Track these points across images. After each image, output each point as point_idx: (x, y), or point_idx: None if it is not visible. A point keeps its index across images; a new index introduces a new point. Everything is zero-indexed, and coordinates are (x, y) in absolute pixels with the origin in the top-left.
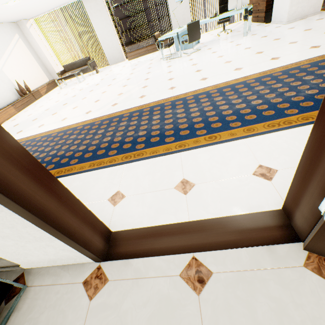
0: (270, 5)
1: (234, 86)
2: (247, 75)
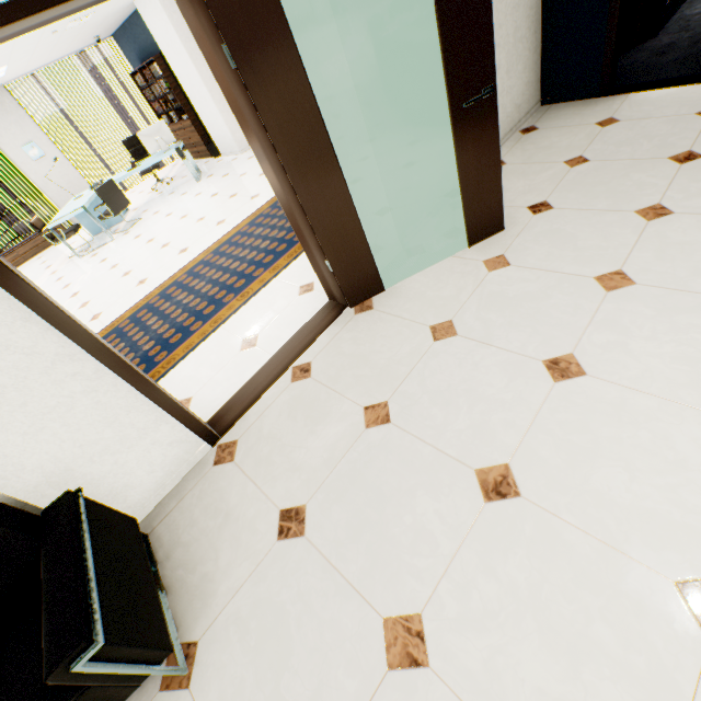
0: (206, 136)
1: (231, 241)
2: (237, 224)
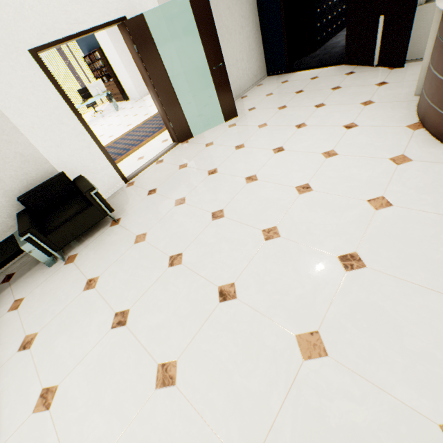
0: (122, 90)
1: (134, 131)
2: (137, 125)
